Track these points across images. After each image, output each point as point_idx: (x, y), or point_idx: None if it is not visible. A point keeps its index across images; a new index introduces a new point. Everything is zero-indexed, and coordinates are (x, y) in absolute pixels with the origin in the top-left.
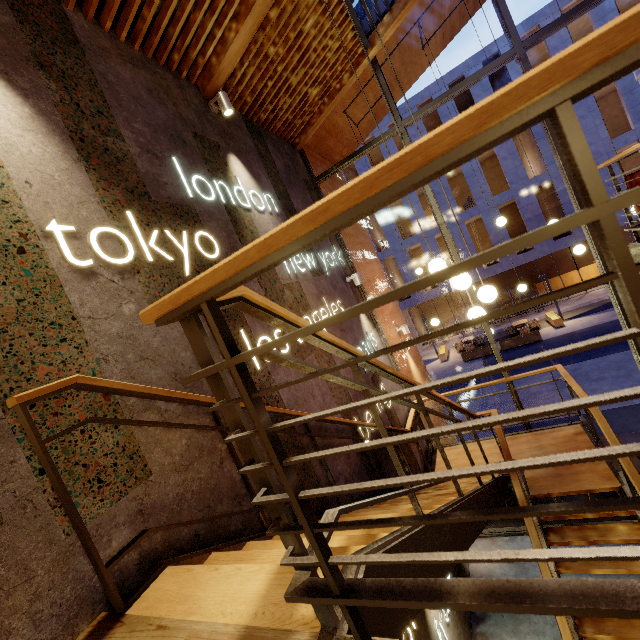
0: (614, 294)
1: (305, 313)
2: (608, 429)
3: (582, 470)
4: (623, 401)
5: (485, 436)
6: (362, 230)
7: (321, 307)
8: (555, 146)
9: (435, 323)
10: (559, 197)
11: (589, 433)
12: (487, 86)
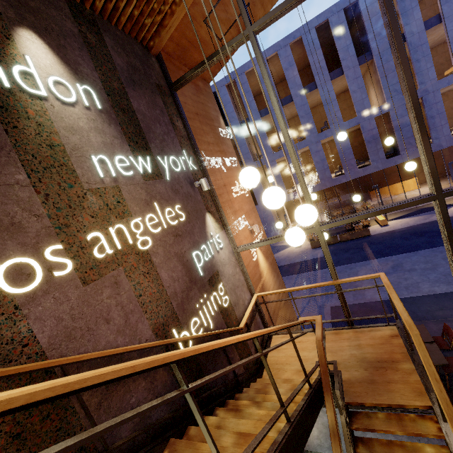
0: (440, 211)
1: (120, 221)
2: (427, 358)
3: (395, 379)
4: (428, 290)
5: (320, 311)
6: (226, 140)
7: (148, 213)
8: (400, 56)
9: (279, 226)
10: (393, 125)
11: (403, 337)
12: (346, 30)
